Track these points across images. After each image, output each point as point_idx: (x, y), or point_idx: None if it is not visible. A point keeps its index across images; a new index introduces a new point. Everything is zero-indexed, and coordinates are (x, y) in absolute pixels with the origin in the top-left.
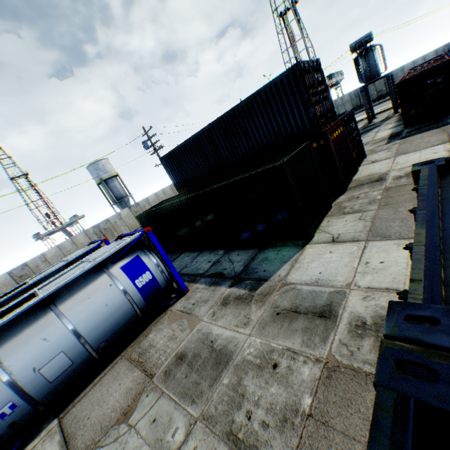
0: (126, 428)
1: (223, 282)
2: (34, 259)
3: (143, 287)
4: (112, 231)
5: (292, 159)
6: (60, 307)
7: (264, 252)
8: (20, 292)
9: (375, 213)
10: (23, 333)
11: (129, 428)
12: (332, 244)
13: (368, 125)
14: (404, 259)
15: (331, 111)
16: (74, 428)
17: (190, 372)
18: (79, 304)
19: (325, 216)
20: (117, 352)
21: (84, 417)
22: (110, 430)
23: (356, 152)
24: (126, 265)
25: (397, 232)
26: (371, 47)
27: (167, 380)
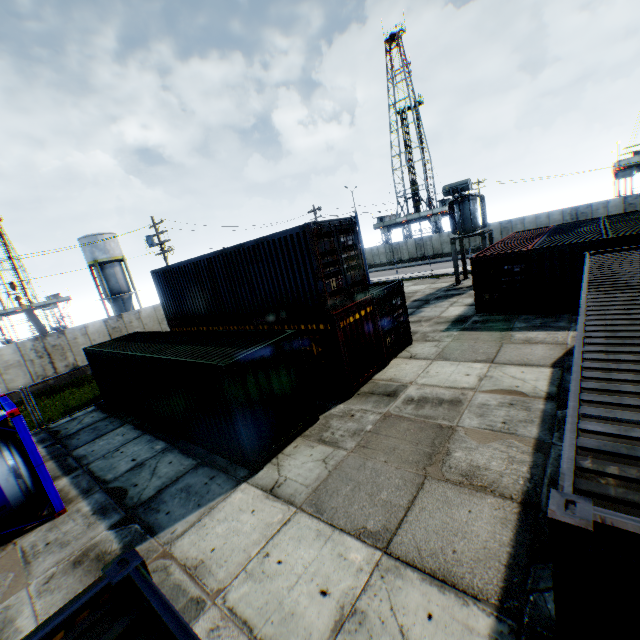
0: None
1: (113, 512)
2: None
3: None
4: (65, 350)
5: (251, 358)
6: None
7: (197, 471)
8: None
9: (345, 457)
10: None
11: None
12: (266, 495)
13: (454, 287)
14: (304, 567)
15: (361, 283)
16: None
17: None
18: None
19: (300, 435)
20: None
21: None
22: None
23: (394, 339)
24: None
25: (336, 507)
26: (469, 195)
27: None
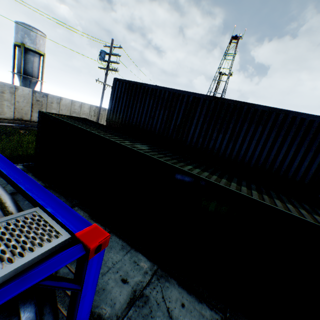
0: None
1: None
2: None
3: None
4: None
5: None
6: None
7: None
8: None
9: None
10: None
11: None
12: None
13: None
14: None
15: None
16: None
17: None
18: None
19: None
20: None
21: None
22: None
23: None
24: None
25: None
26: None
27: None
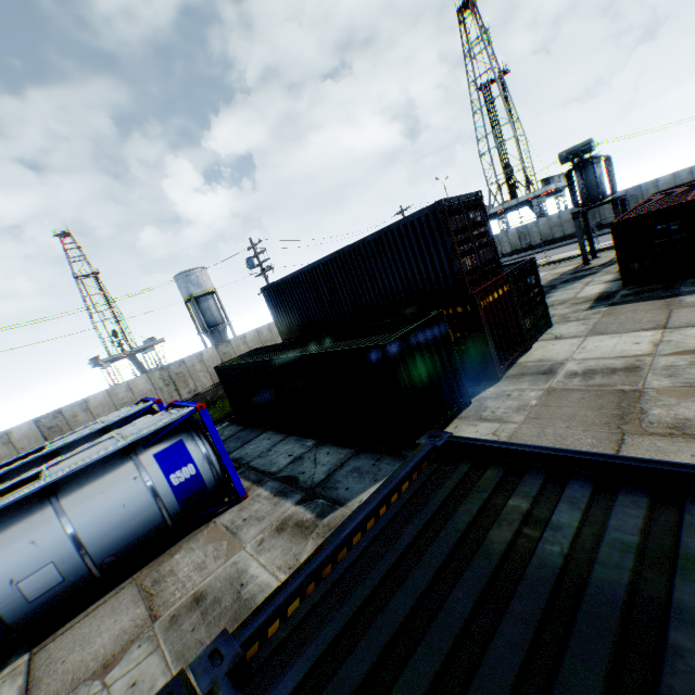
0: (100, 687)
1: (292, 493)
2: (72, 405)
3: (180, 486)
4: (186, 378)
5: (406, 337)
6: (63, 501)
7: (359, 457)
8: (33, 461)
9: (517, 429)
10: (9, 530)
11: (102, 687)
12: None
13: (582, 268)
14: None
15: (493, 262)
16: (44, 672)
17: (200, 624)
18: (88, 499)
19: (456, 418)
20: (131, 571)
21: (59, 658)
22: (81, 685)
23: (533, 321)
24: (162, 452)
25: None
26: (592, 158)
27: (170, 629)
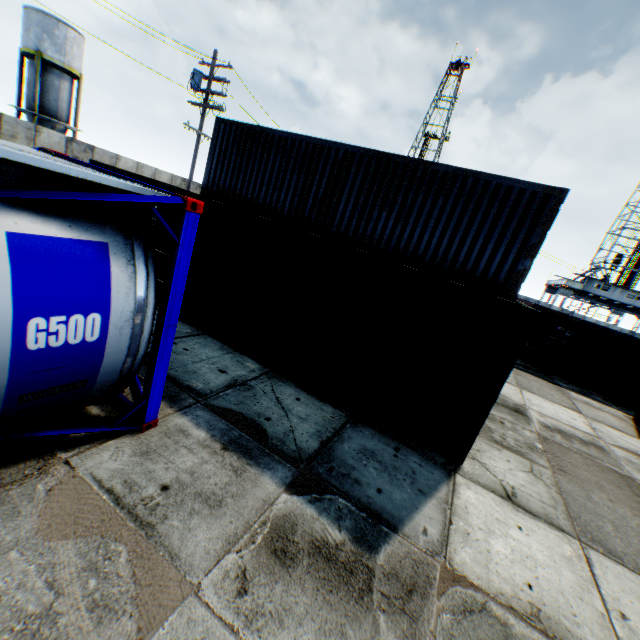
0: None
1: (266, 458)
2: None
3: (40, 355)
4: None
5: None
6: None
7: (361, 430)
8: None
9: (555, 478)
10: None
11: None
12: (512, 505)
13: None
14: None
15: None
16: None
17: None
18: None
19: None
20: None
21: None
22: None
23: None
24: (42, 242)
25: (627, 554)
26: None
27: None
